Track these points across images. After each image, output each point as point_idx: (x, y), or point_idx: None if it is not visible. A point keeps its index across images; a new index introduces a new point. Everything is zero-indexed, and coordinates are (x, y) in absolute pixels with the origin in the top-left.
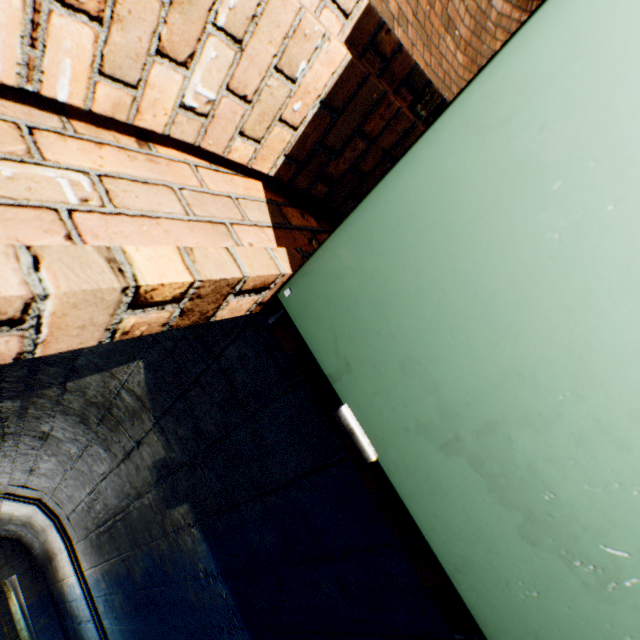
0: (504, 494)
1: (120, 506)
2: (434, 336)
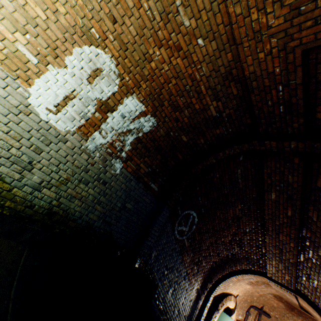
0: None
1: None
2: (222, 319)
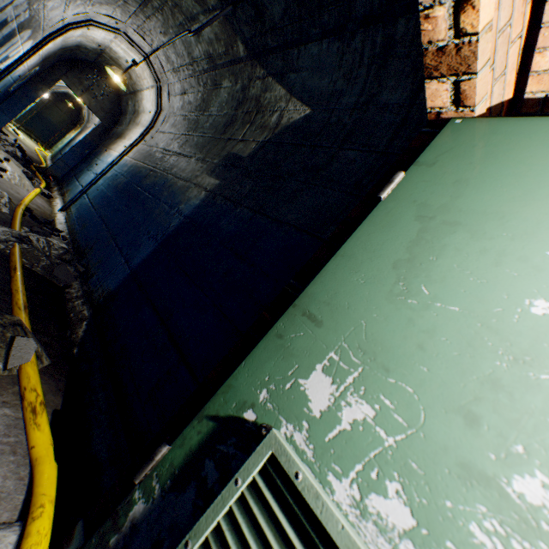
0: (414, 247)
1: (188, 152)
2: (493, 181)
